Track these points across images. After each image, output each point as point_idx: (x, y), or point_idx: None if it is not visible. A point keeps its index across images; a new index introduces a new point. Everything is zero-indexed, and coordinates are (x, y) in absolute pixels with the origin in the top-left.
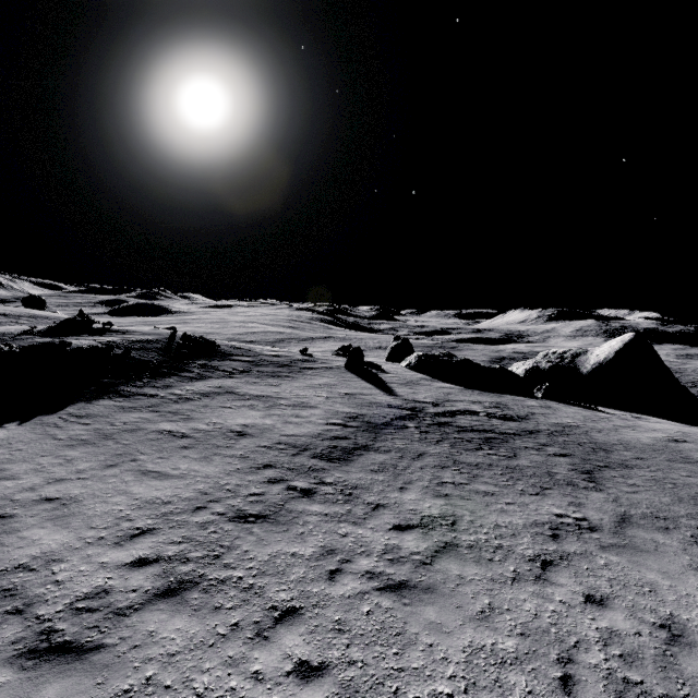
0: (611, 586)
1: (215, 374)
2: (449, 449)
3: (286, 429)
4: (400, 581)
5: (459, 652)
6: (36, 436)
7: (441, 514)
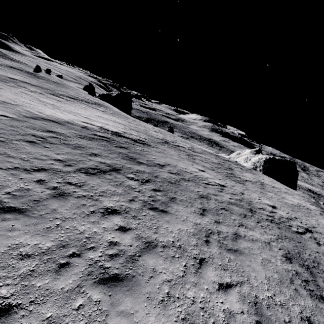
0: (11, 74)
1: None
2: (23, 73)
3: None
4: None
5: None
6: None
7: None
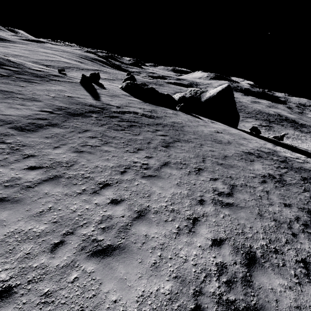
0: (130, 194)
1: None
2: (105, 129)
3: (6, 111)
4: (0, 198)
5: (1, 236)
6: None
7: (68, 161)
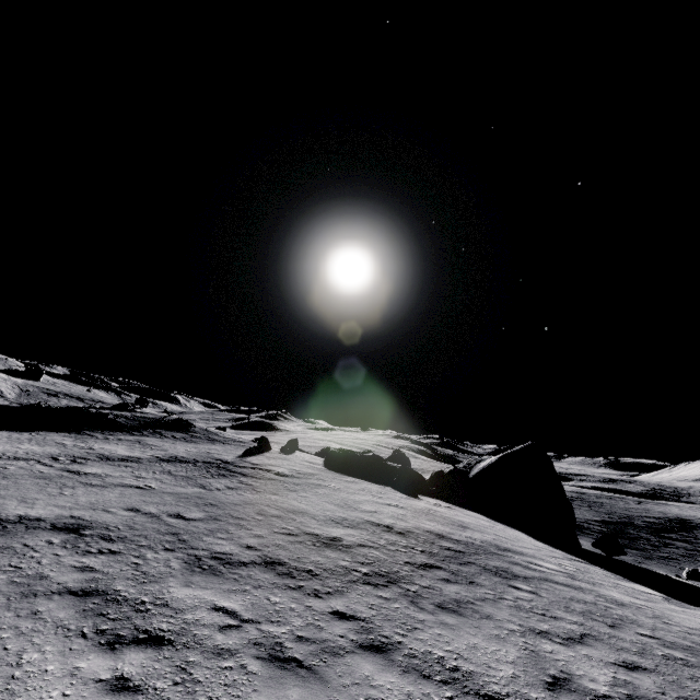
0: (84, 490)
1: (153, 436)
2: (183, 470)
3: (120, 452)
4: (11, 471)
5: None
6: (5, 434)
7: (90, 472)
